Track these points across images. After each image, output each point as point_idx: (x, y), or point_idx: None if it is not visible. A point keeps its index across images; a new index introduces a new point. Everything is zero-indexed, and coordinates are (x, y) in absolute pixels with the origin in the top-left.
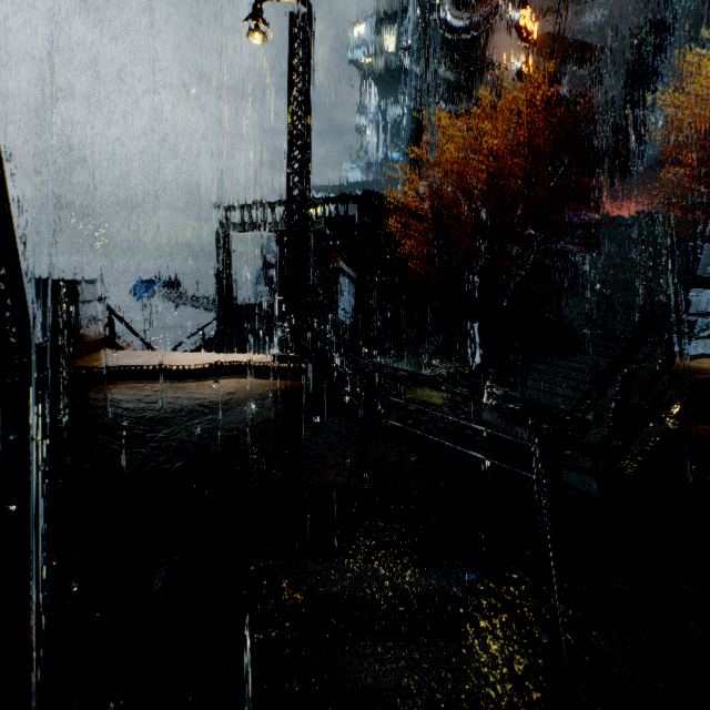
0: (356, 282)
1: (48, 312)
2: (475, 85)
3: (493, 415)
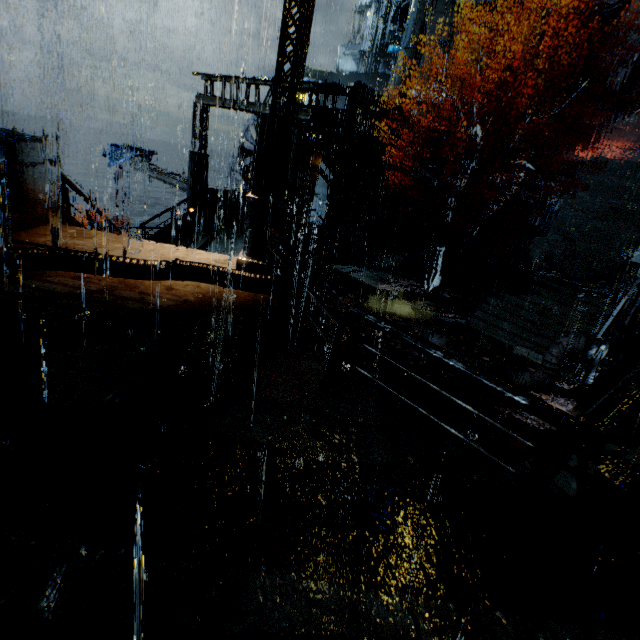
0: (332, 184)
1: None
2: None
3: (441, 341)
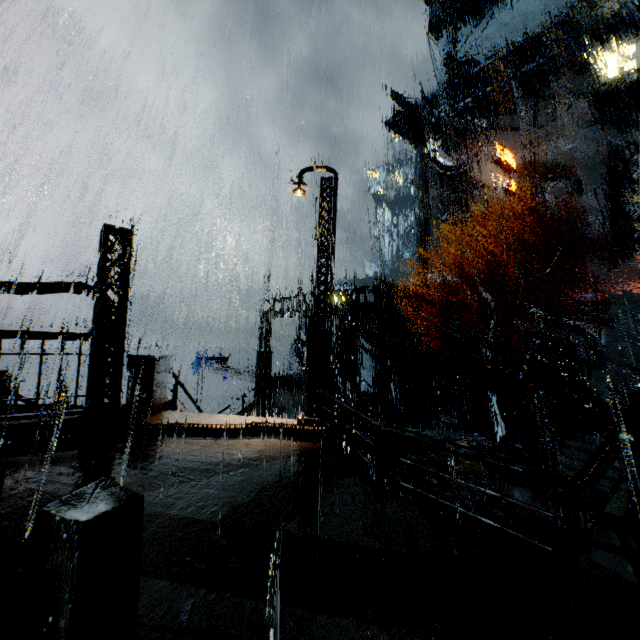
0: (375, 357)
1: (134, 379)
2: (468, 202)
3: (524, 494)
